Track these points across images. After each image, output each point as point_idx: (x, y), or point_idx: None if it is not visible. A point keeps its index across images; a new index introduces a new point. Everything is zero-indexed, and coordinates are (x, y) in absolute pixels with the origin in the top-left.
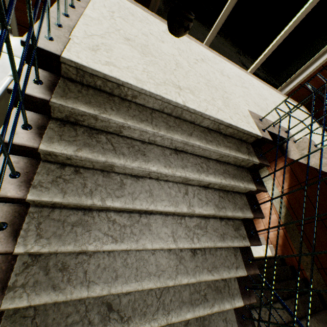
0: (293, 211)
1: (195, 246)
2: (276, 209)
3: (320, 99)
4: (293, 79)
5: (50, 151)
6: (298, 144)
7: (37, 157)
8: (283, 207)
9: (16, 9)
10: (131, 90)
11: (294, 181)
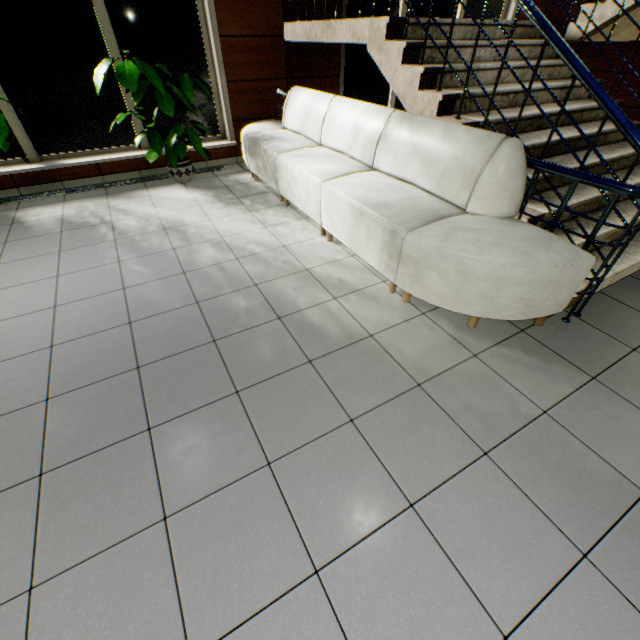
0: None
1: (572, 108)
2: None
3: (554, 4)
4: (508, 3)
5: (447, 68)
6: (581, 18)
7: (433, 87)
8: None
9: (231, 105)
10: (443, 28)
11: None
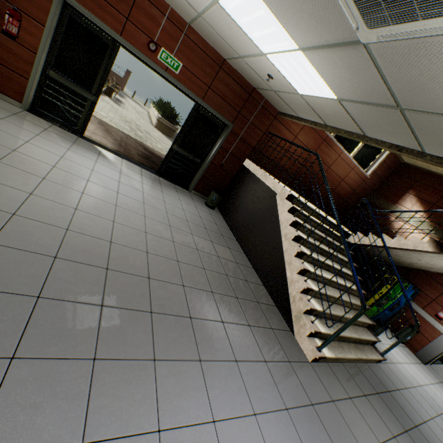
0: (440, 226)
1: None
2: (424, 231)
3: None
4: None
5: None
6: None
7: None
8: (430, 227)
9: None
10: None
11: (427, 205)
